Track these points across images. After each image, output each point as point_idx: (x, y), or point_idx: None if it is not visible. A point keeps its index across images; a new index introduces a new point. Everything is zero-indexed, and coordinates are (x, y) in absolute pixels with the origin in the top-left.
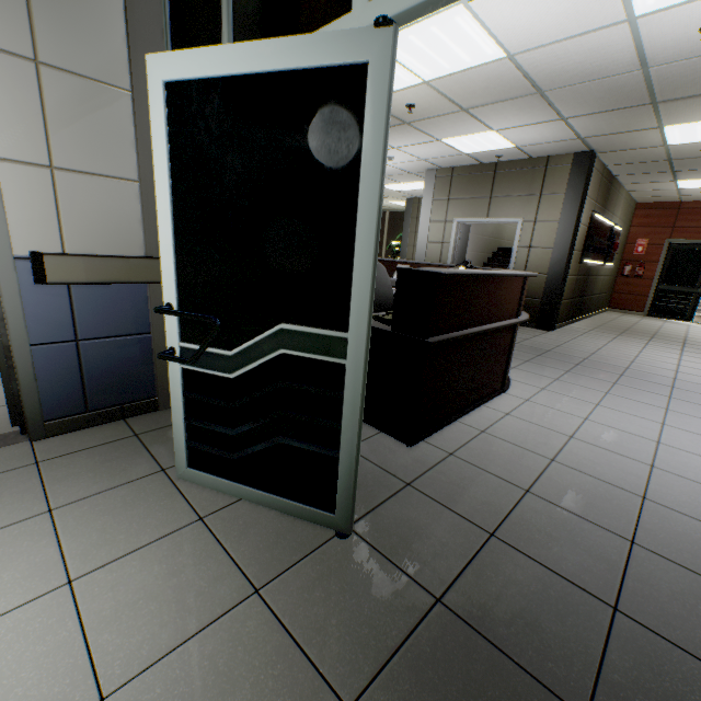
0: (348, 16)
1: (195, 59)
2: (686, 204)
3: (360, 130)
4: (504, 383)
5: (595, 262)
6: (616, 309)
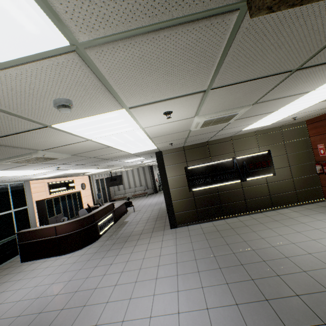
0: None
1: None
2: None
3: None
4: (59, 253)
5: (218, 184)
6: None
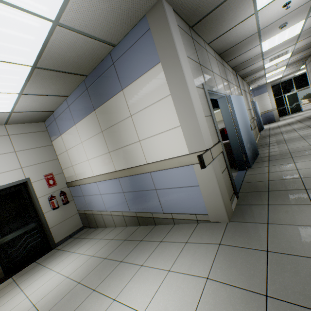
0: (294, 91)
1: (288, 94)
2: None
3: (296, 94)
4: None
5: None
6: None
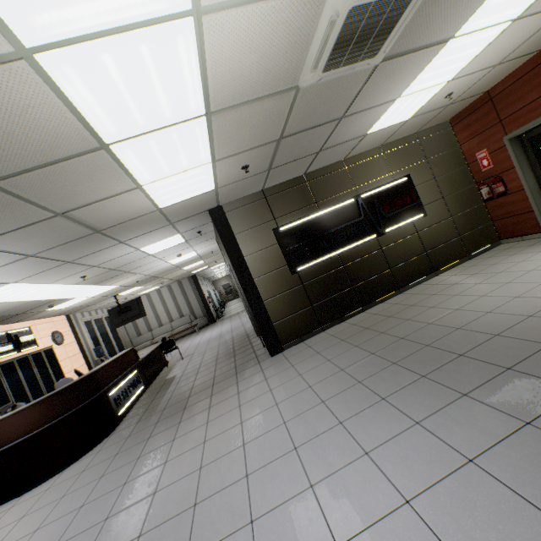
0: None
1: None
2: (494, 89)
3: None
4: (16, 490)
5: (340, 250)
6: (508, 239)
